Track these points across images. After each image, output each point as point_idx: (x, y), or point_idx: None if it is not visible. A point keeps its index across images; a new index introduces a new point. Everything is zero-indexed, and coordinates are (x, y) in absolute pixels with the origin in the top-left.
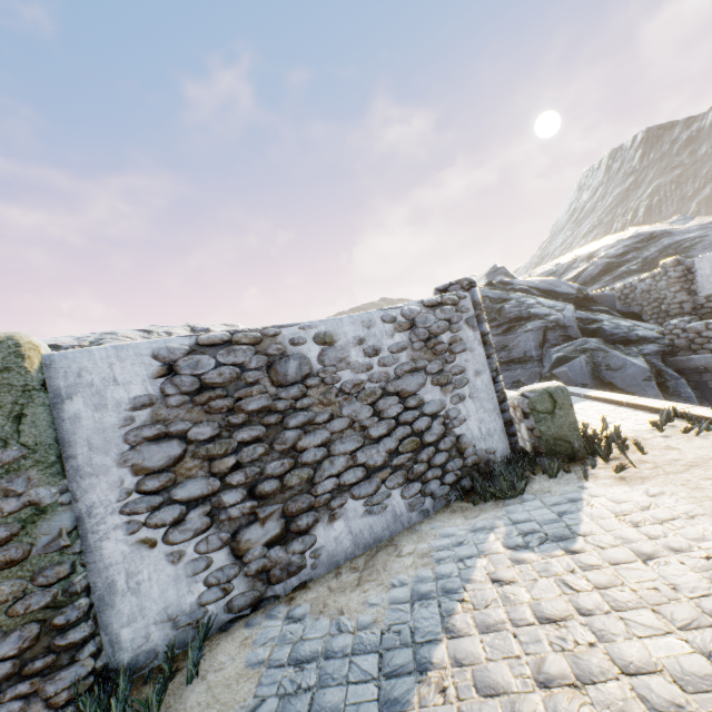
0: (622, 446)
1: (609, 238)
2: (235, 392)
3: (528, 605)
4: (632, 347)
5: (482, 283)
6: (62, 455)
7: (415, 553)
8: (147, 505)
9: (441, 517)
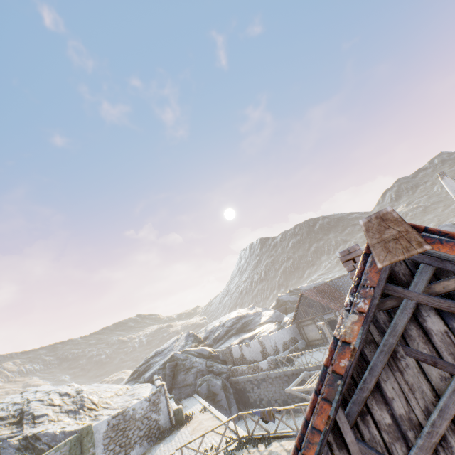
0: (190, 419)
1: (231, 314)
2: (118, 425)
3: (163, 450)
4: (220, 376)
5: (183, 343)
6: (95, 444)
7: (149, 452)
8: (105, 451)
9: (154, 445)
